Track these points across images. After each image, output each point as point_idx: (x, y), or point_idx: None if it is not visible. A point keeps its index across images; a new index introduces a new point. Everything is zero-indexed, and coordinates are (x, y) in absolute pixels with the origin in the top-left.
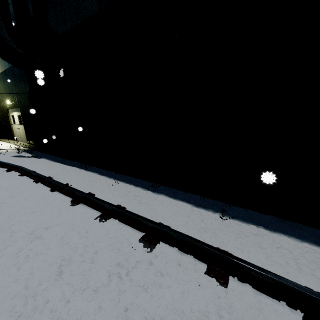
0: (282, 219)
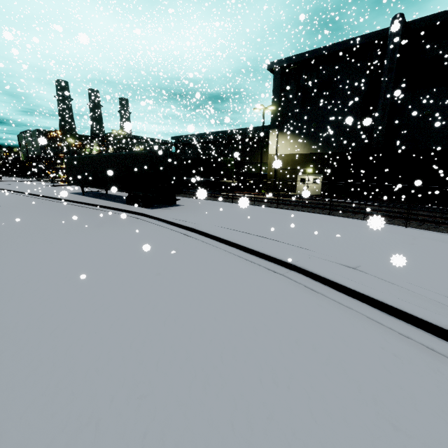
0: None
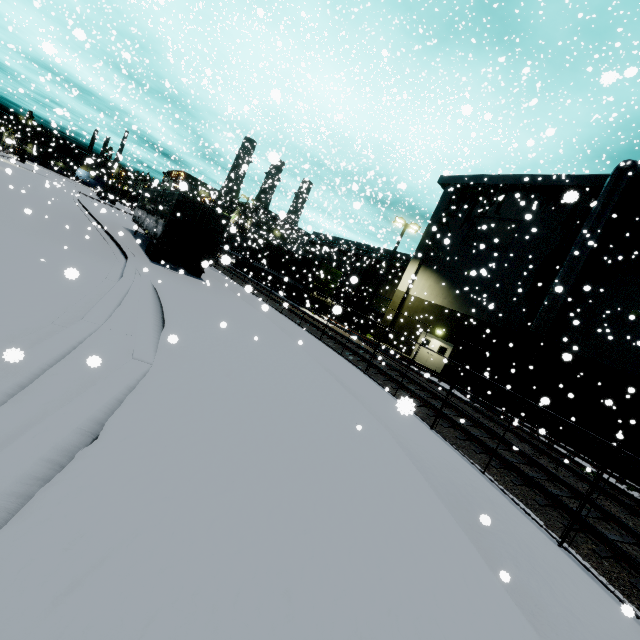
0: None
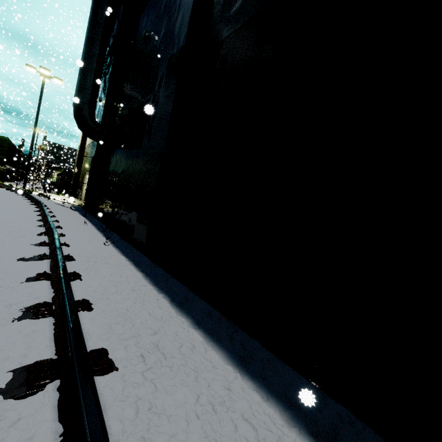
0: (156, 264)
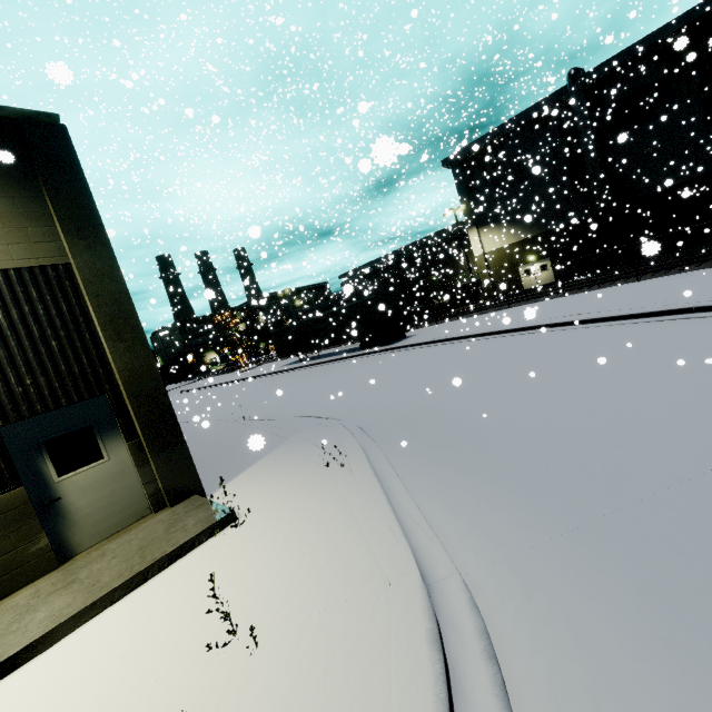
0: None
